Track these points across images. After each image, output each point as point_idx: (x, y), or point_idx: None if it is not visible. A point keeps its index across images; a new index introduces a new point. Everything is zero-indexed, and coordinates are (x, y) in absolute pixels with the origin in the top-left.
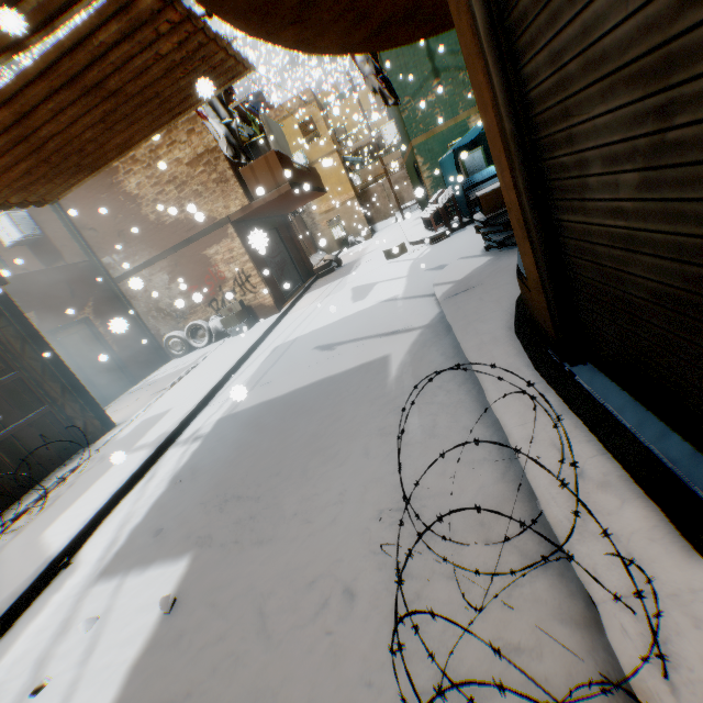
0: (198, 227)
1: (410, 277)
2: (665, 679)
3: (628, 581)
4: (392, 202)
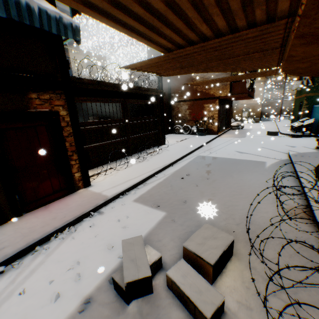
0: (207, 96)
1: (277, 144)
2: (315, 204)
3: (316, 198)
4: (276, 111)
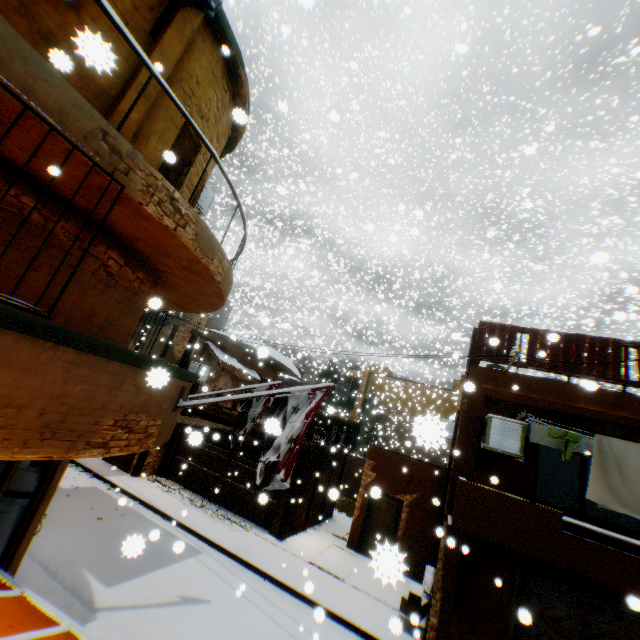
0: None
1: None
2: None
3: None
4: None
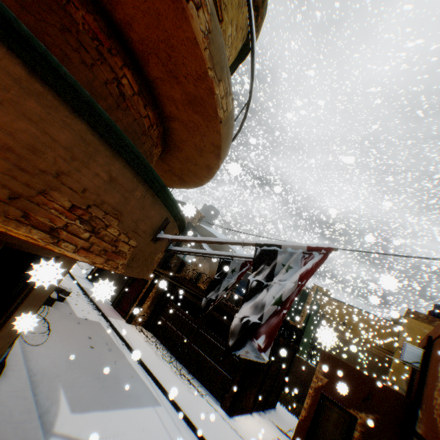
0: None
1: None
2: None
3: None
4: None
